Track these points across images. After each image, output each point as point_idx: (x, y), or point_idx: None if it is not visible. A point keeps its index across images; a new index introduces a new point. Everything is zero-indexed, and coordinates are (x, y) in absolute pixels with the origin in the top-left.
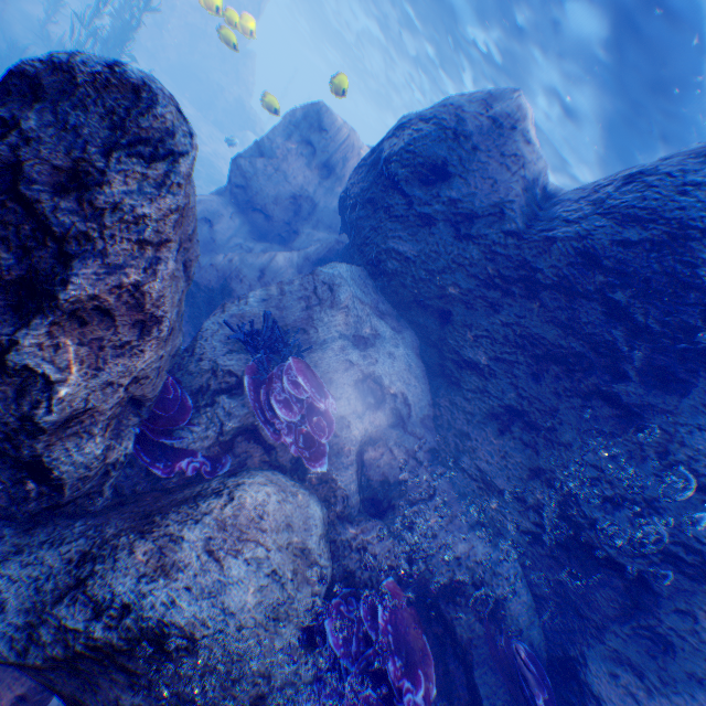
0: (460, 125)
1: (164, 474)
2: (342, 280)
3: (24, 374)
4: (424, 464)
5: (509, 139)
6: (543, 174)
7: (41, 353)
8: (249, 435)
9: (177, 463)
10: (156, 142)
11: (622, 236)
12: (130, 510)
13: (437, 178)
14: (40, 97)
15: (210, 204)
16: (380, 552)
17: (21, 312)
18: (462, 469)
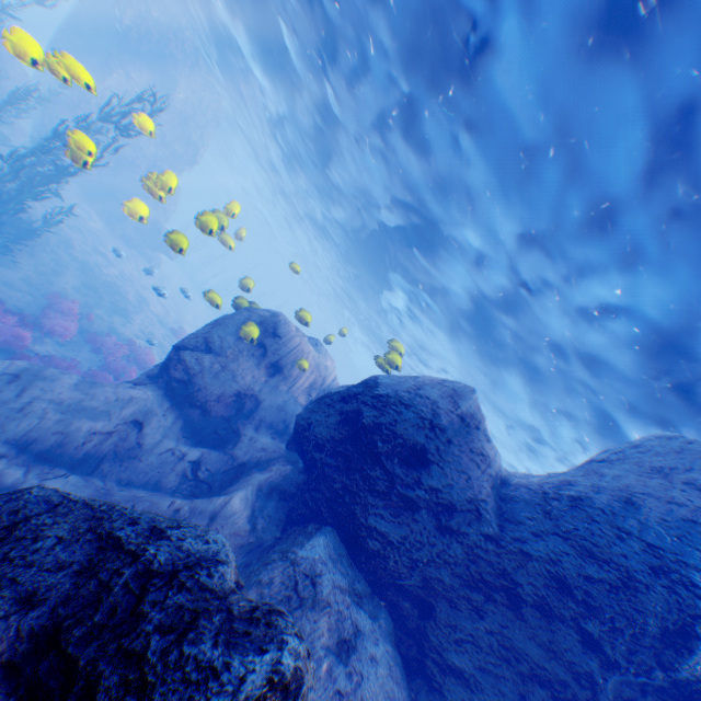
0: (436, 417)
1: None
2: (324, 566)
3: None
4: None
5: (474, 435)
6: (498, 465)
7: None
8: None
9: None
10: None
11: (586, 570)
12: None
13: (416, 459)
14: None
15: (143, 401)
16: None
17: None
18: None
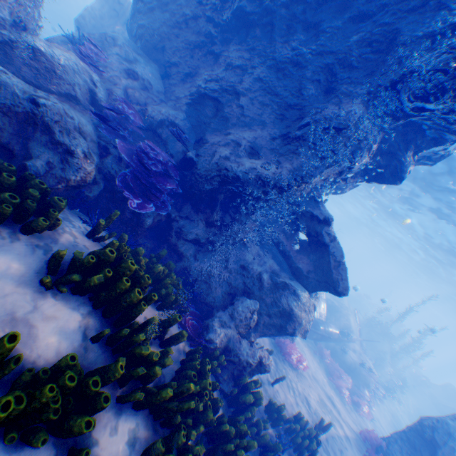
0: None
1: None
2: (119, 38)
3: None
4: (156, 101)
5: None
6: None
7: None
8: None
9: None
10: None
11: None
12: None
13: None
14: None
15: None
16: None
17: None
18: (170, 99)
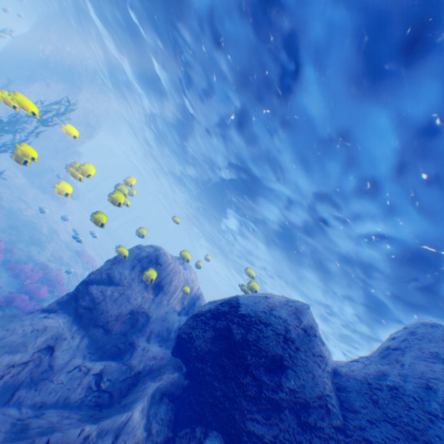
0: (287, 331)
1: None
2: None
3: None
4: None
5: (313, 341)
6: (332, 361)
7: None
8: None
9: None
10: None
11: None
12: None
13: (276, 366)
14: None
15: (56, 329)
16: None
17: None
18: None
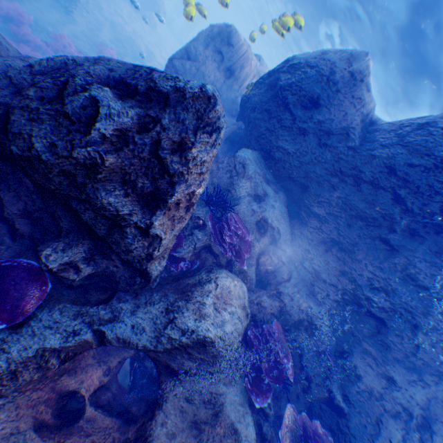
0: (331, 74)
1: (175, 269)
2: (250, 162)
3: (154, 236)
4: (285, 264)
5: (358, 87)
6: (372, 111)
7: (160, 227)
8: (206, 249)
9: (178, 264)
10: (213, 124)
11: (410, 161)
12: (169, 287)
13: (312, 106)
14: (167, 104)
15: None
16: (267, 305)
17: (149, 207)
18: (305, 268)
